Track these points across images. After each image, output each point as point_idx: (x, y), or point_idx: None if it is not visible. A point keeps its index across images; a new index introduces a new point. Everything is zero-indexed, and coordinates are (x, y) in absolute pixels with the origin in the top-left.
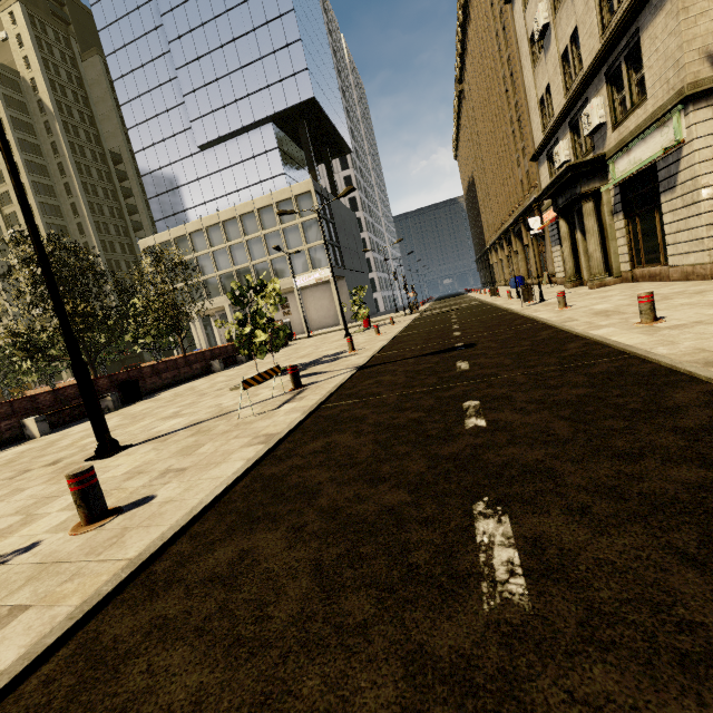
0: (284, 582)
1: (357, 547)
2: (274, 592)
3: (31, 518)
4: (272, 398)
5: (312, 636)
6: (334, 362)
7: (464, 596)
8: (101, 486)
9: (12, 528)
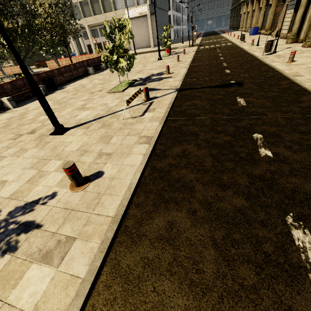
0: (201, 249)
1: (231, 233)
2: (198, 254)
3: (42, 173)
4: (135, 105)
5: (230, 288)
6: (161, 82)
7: (301, 281)
8: (69, 157)
9: (36, 179)
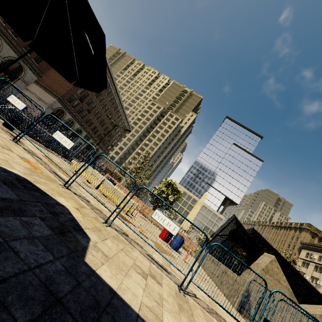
0: None
1: None
2: None
3: None
4: None
5: None
6: None
7: None
8: None
9: None
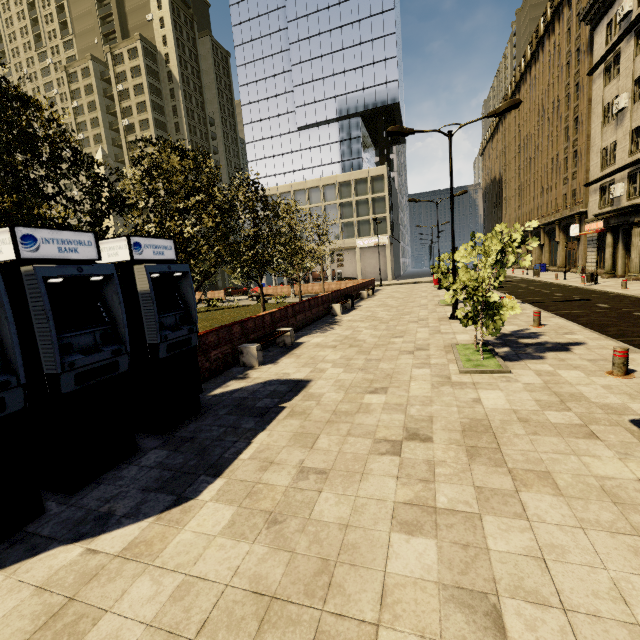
0: None
1: None
2: None
3: None
4: None
5: None
6: None
7: None
8: None
9: None
